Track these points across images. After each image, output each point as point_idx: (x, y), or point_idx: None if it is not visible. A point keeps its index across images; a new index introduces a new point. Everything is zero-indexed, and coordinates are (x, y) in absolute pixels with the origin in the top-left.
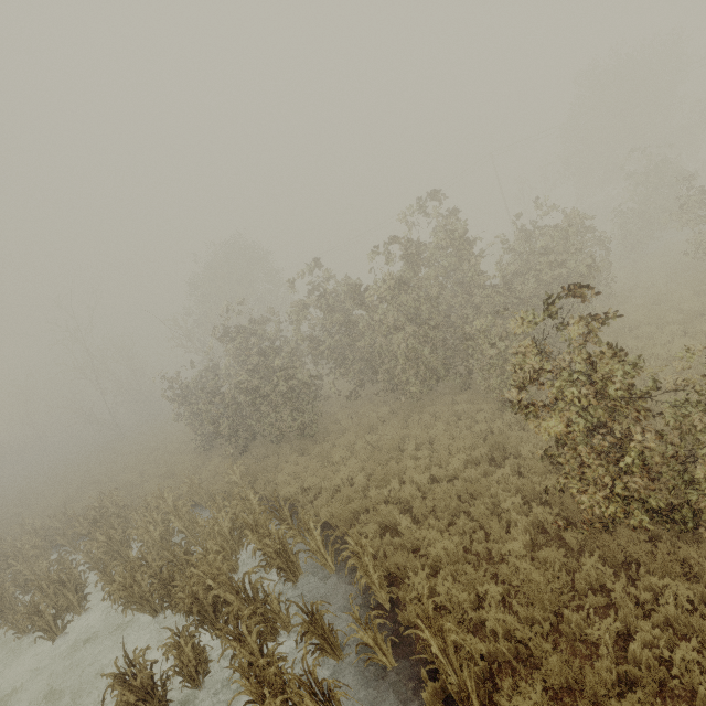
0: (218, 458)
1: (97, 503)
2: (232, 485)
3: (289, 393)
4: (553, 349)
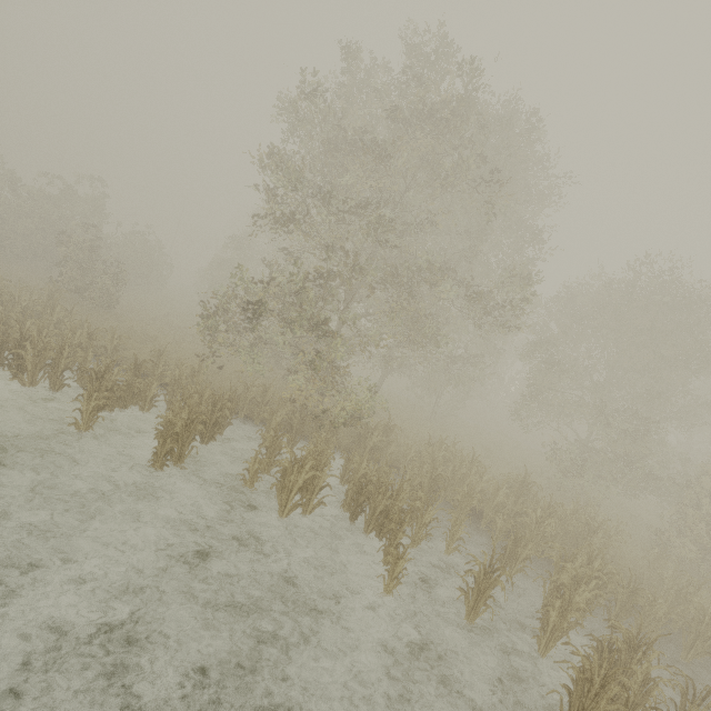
0: None
1: None
2: None
3: None
4: None
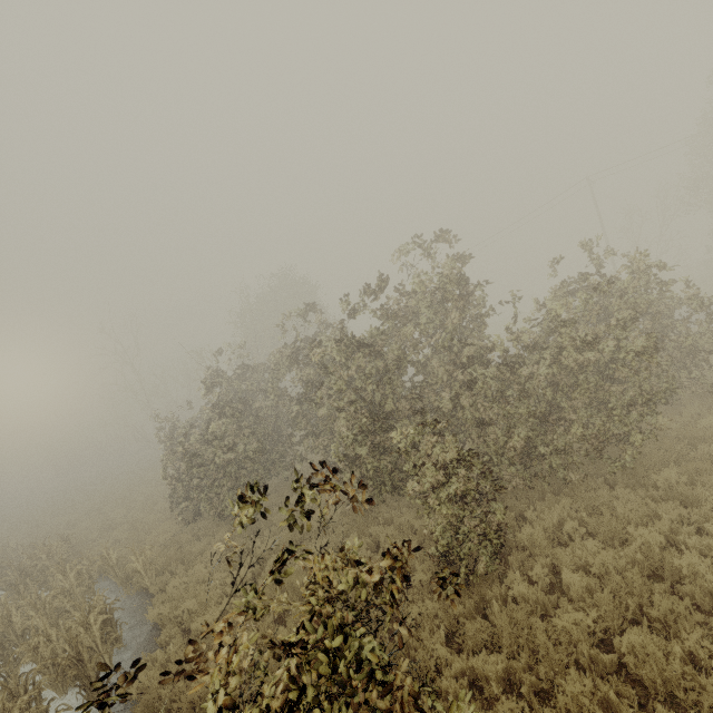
0: (173, 520)
1: (38, 551)
2: (131, 576)
3: (230, 466)
4: (570, 476)
